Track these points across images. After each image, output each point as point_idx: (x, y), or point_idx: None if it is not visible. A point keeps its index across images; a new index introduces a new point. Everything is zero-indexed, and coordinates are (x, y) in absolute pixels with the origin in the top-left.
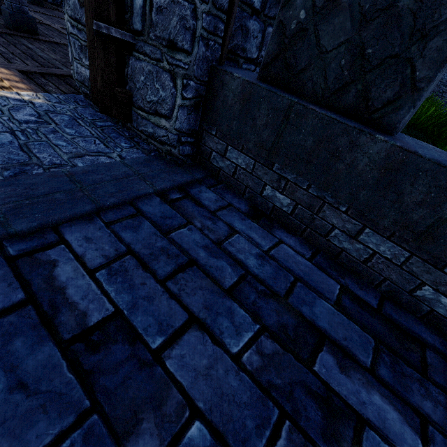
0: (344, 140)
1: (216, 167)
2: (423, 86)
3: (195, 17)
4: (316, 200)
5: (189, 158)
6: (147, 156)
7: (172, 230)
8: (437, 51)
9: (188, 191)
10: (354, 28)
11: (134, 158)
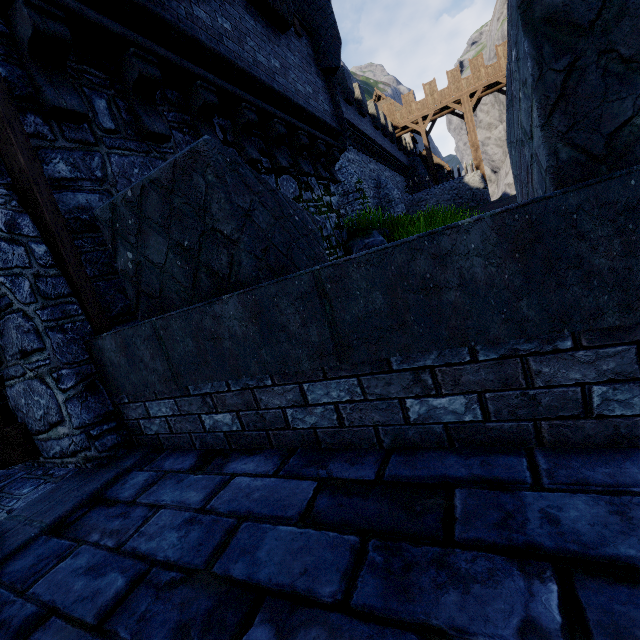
0: (209, 320)
1: (154, 436)
2: (238, 236)
3: (29, 319)
4: (245, 393)
5: (120, 447)
6: (56, 484)
7: (44, 575)
8: (221, 211)
9: (107, 493)
10: (165, 238)
11: (31, 500)
